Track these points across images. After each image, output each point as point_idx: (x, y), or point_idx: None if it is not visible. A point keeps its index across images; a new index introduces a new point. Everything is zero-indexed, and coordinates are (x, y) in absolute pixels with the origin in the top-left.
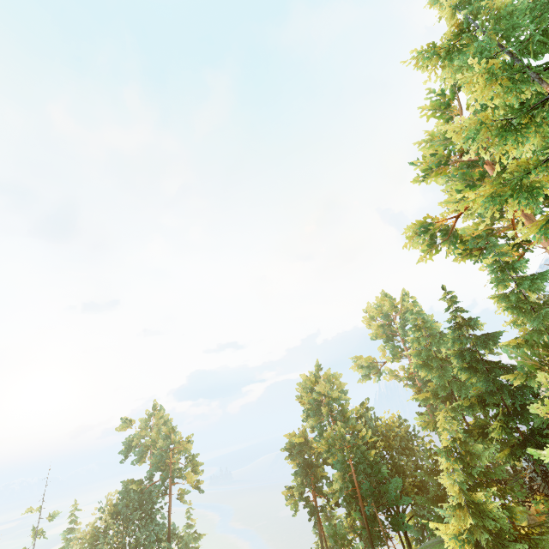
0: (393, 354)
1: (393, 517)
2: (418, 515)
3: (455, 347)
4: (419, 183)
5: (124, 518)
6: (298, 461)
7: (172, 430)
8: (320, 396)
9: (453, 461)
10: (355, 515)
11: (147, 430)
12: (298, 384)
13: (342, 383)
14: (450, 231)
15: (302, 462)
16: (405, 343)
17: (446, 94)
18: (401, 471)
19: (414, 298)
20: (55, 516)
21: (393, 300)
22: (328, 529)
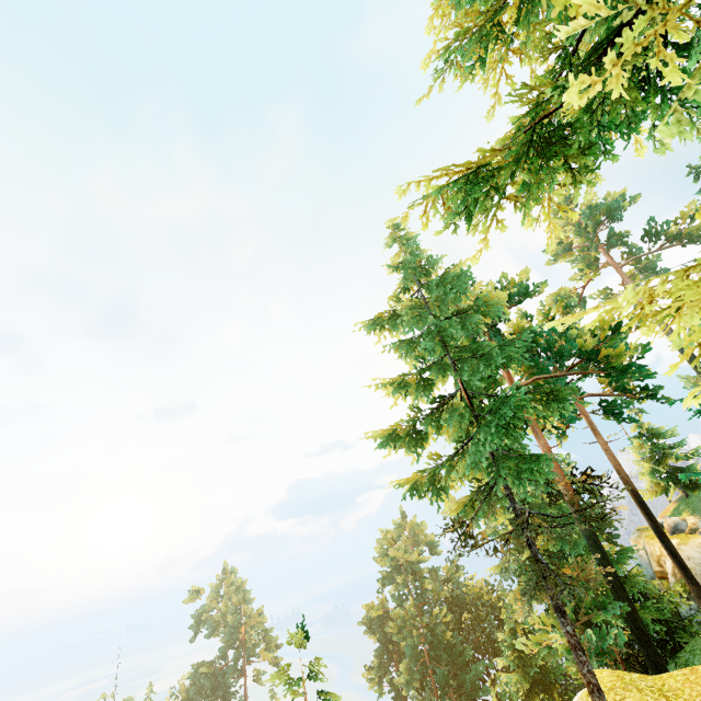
0: None
1: None
2: None
3: None
4: None
5: None
6: (379, 636)
7: (243, 600)
8: (395, 562)
9: (510, 660)
10: None
11: (217, 599)
12: (377, 540)
13: (428, 536)
14: None
15: (382, 638)
16: None
17: None
18: (494, 646)
19: None
20: None
21: None
22: None
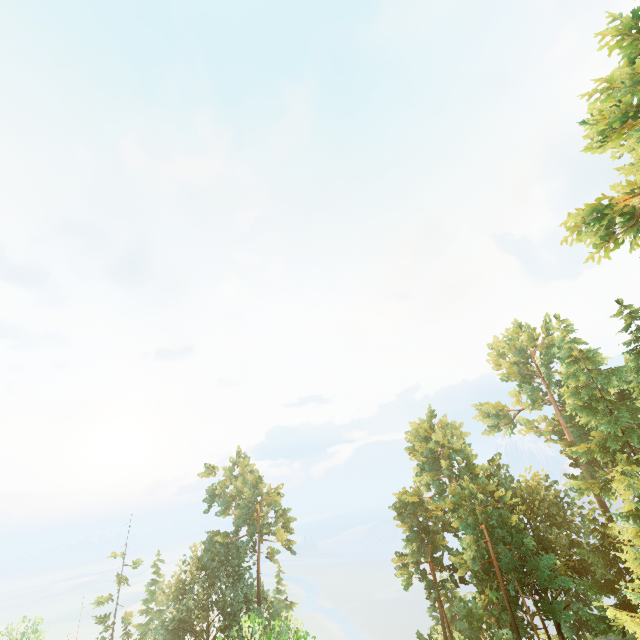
0: (532, 399)
1: (544, 602)
2: (569, 607)
3: (639, 379)
4: (592, 149)
5: (210, 573)
6: (411, 524)
7: (260, 479)
8: (438, 446)
9: None
10: (492, 594)
11: (231, 479)
12: (406, 433)
13: (464, 433)
14: (639, 212)
15: (416, 526)
16: (549, 385)
17: (638, 15)
18: (549, 546)
19: (567, 322)
20: (138, 565)
21: (532, 330)
22: (460, 606)
